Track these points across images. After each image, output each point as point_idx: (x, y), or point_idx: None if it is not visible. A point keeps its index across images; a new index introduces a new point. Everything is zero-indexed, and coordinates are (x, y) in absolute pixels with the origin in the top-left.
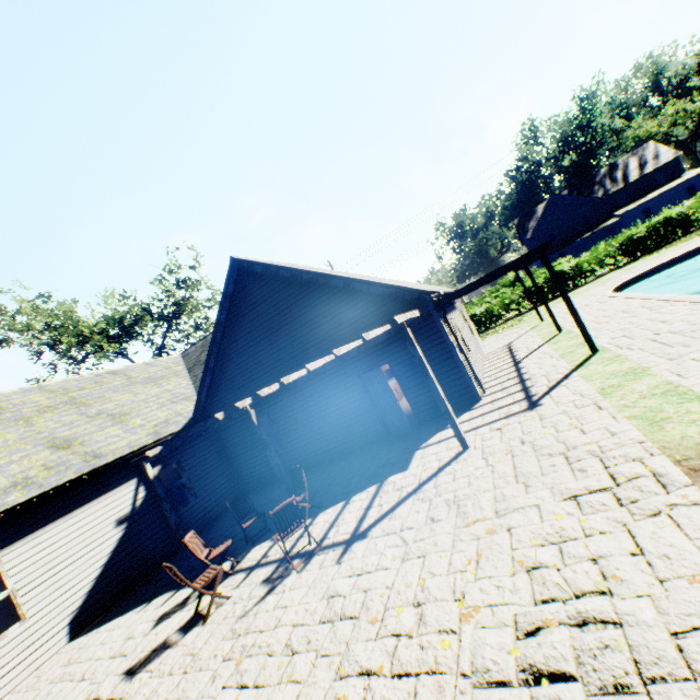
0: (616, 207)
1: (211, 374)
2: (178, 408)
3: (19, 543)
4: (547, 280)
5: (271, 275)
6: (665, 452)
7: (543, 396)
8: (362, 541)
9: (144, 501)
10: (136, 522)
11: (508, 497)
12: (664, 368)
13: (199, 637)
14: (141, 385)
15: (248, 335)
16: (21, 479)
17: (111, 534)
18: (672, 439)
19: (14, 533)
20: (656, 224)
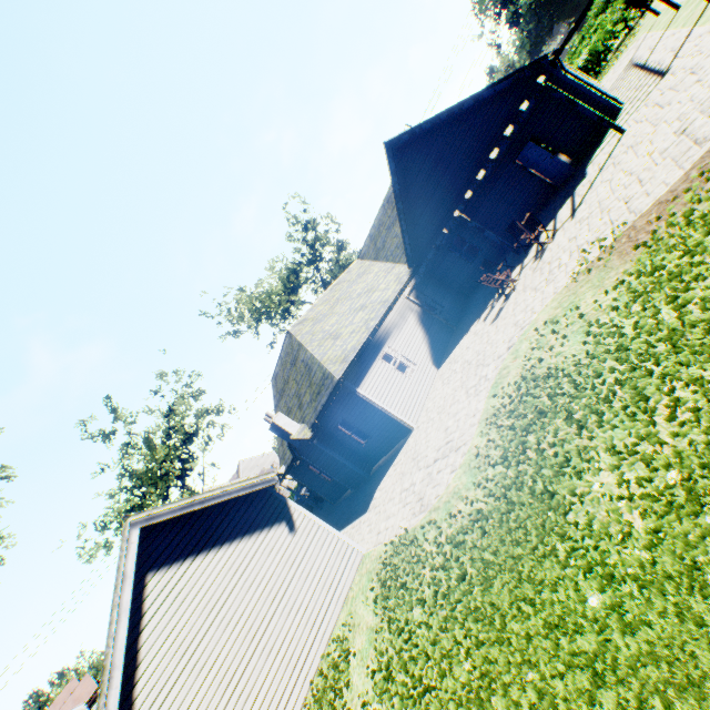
0: None
1: (407, 234)
2: (395, 273)
3: (388, 340)
4: None
5: (414, 137)
6: None
7: (670, 64)
8: (580, 206)
9: (421, 315)
10: (425, 324)
11: (659, 117)
12: None
13: (517, 290)
14: (360, 279)
15: (418, 191)
16: (365, 321)
17: (419, 331)
18: None
19: (384, 337)
20: None
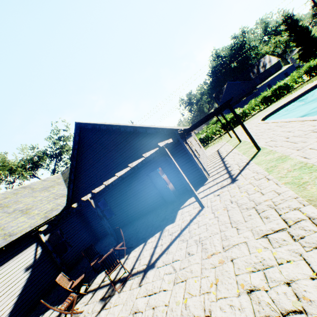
0: (256, 84)
1: (73, 182)
2: (58, 201)
3: None
4: (231, 119)
5: (97, 129)
6: (311, 203)
7: (237, 175)
8: (152, 270)
9: (41, 254)
10: (37, 267)
11: (228, 237)
12: (296, 154)
13: None
14: (39, 192)
15: (89, 160)
16: None
17: (22, 277)
18: (313, 194)
19: None
20: (275, 89)
